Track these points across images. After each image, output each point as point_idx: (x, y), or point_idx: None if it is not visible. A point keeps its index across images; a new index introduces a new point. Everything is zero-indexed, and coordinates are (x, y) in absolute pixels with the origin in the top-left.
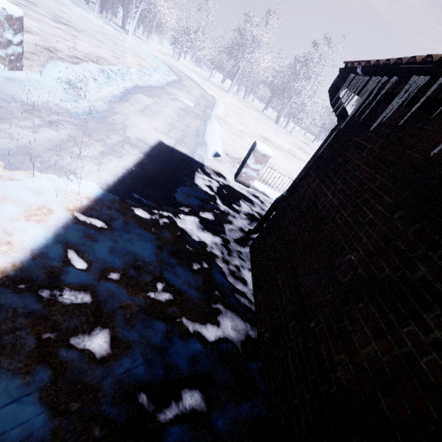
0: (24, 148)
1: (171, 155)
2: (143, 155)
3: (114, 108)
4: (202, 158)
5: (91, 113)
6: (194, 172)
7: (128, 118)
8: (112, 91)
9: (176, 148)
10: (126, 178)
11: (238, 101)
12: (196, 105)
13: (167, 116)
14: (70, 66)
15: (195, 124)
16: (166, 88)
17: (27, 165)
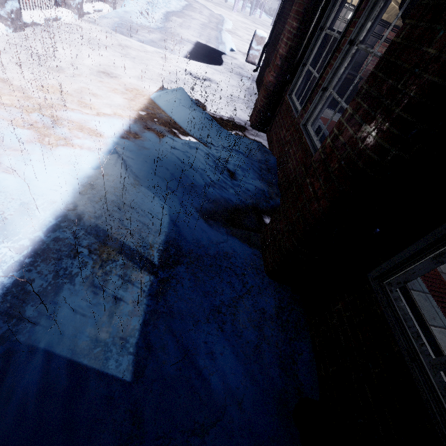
0: (151, 40)
1: (206, 47)
2: (193, 45)
3: (166, 26)
4: (223, 51)
5: (159, 28)
6: (221, 56)
7: (176, 30)
8: (159, 16)
9: (207, 45)
10: (192, 53)
11: (244, 18)
12: (209, 22)
13: (195, 28)
14: (135, 2)
15: (213, 33)
16: (184, 12)
17: (156, 46)
